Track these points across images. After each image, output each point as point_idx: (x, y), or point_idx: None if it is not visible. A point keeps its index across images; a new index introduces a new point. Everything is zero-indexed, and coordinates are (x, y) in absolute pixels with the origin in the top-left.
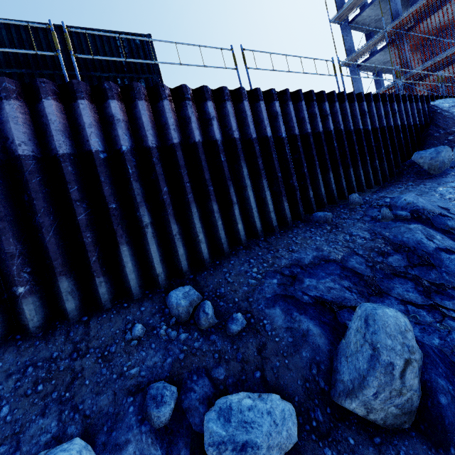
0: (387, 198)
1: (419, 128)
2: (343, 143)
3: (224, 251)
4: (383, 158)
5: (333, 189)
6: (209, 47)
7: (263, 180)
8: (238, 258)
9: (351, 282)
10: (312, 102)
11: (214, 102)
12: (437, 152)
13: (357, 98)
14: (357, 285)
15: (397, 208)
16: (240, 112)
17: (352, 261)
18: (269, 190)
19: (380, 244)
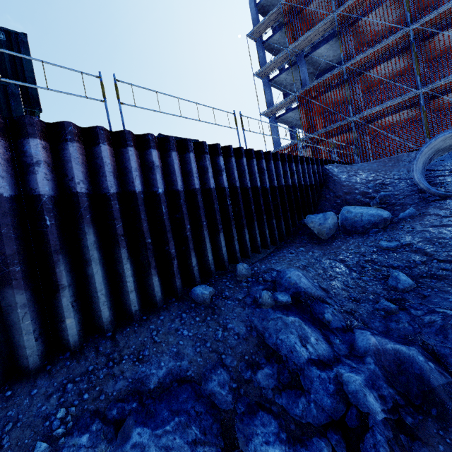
0: (274, 272)
1: (315, 187)
2: (238, 201)
3: (29, 368)
4: (281, 216)
5: (223, 253)
6: (60, 66)
7: (121, 249)
8: (49, 381)
9: (200, 429)
10: (203, 154)
11: (49, 139)
12: (325, 218)
13: (256, 155)
14: (206, 435)
15: (281, 287)
16: (95, 158)
17: (214, 381)
18: (130, 262)
19: (253, 348)
